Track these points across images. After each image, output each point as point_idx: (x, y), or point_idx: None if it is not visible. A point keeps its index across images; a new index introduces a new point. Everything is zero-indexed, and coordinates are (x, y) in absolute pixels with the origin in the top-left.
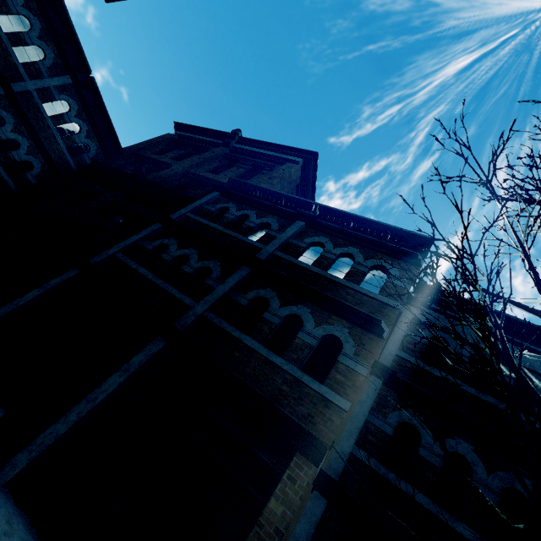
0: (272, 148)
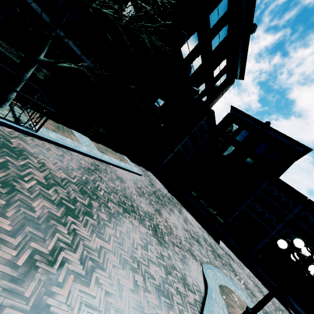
0: (287, 138)
